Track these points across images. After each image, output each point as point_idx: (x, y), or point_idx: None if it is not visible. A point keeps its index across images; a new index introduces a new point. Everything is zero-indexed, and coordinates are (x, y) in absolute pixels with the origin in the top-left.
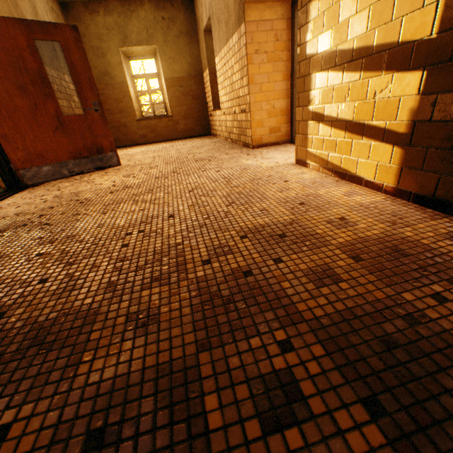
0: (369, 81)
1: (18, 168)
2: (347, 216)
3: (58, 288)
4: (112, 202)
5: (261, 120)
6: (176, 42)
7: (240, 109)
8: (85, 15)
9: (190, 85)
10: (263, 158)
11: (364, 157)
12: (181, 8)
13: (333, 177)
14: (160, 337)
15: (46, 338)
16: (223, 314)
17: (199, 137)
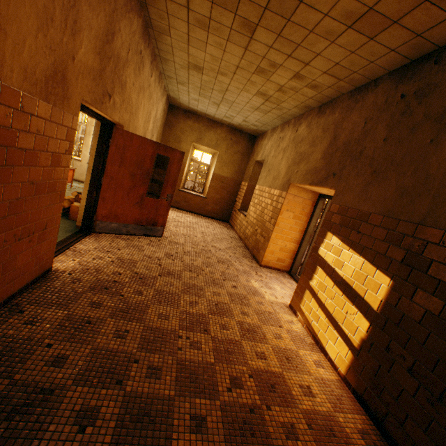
0: (346, 302)
1: (98, 219)
2: (311, 386)
3: (146, 372)
4: (162, 288)
5: (274, 250)
6: (233, 155)
7: (261, 233)
8: (181, 116)
9: (230, 184)
10: (267, 286)
11: (333, 342)
12: (246, 138)
13: (310, 337)
14: (208, 438)
15: (150, 412)
16: (238, 436)
17: (218, 220)
